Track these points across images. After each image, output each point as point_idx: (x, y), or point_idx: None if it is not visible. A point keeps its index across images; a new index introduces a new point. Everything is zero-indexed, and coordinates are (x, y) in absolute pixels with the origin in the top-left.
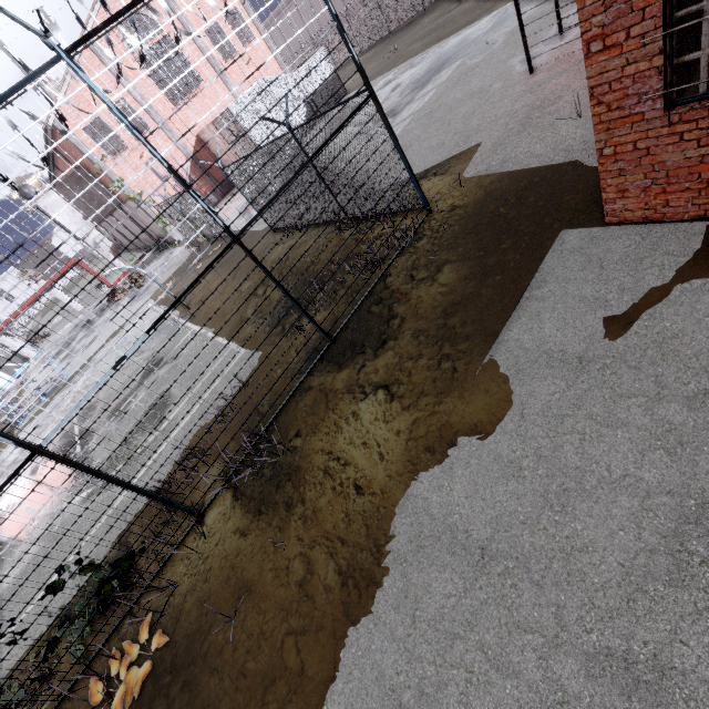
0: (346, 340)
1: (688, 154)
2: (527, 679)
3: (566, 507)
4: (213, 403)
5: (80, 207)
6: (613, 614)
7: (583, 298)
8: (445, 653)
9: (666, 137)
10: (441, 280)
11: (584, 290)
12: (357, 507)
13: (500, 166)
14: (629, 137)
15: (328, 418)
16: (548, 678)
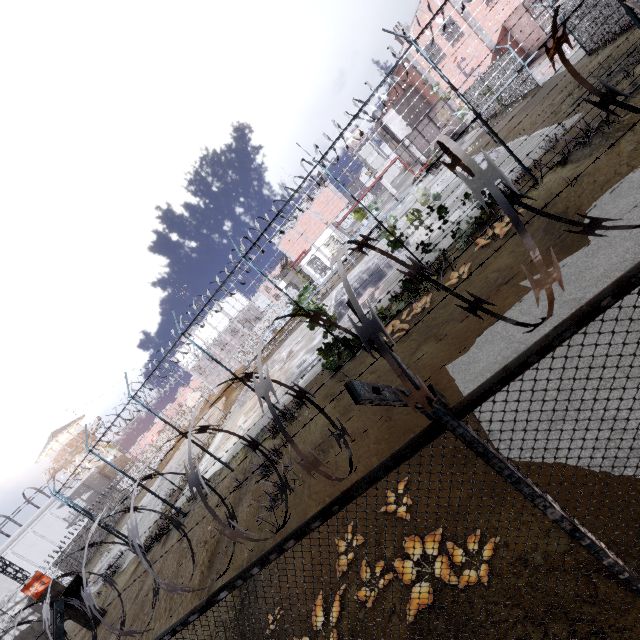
0: None
1: None
2: None
3: None
4: (535, 154)
5: (405, 118)
6: None
7: None
8: None
9: None
10: None
11: None
12: None
13: None
14: None
15: None
16: None
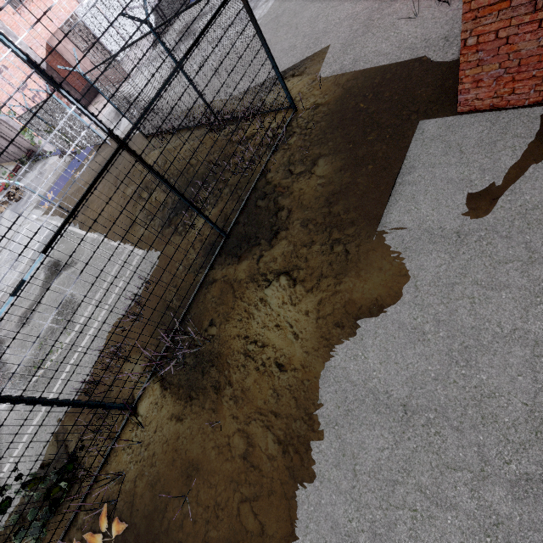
0: (239, 234)
1: (542, 42)
2: (464, 509)
3: (470, 362)
4: (121, 303)
5: None
6: (525, 445)
7: (450, 180)
8: (389, 497)
9: (526, 25)
10: (318, 173)
11: (449, 173)
12: (282, 383)
13: (352, 65)
14: (493, 26)
15: (238, 306)
16: (482, 506)
